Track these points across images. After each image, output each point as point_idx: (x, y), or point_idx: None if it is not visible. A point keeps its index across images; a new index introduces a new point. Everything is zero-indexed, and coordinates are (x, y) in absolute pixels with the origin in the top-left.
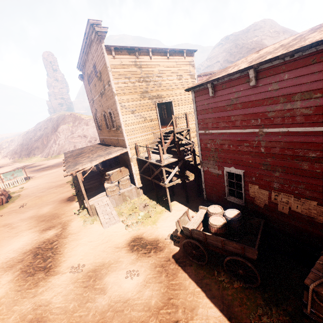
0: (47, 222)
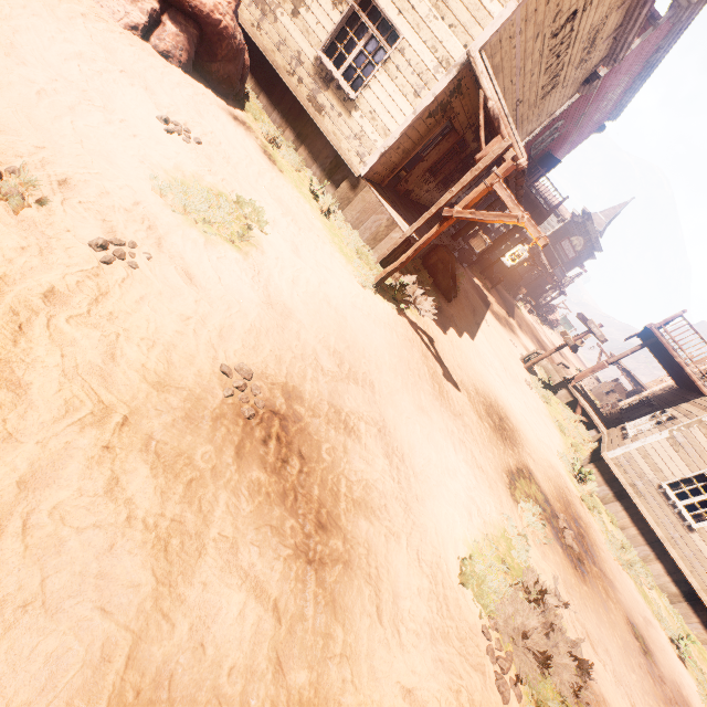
0: (564, 353)
